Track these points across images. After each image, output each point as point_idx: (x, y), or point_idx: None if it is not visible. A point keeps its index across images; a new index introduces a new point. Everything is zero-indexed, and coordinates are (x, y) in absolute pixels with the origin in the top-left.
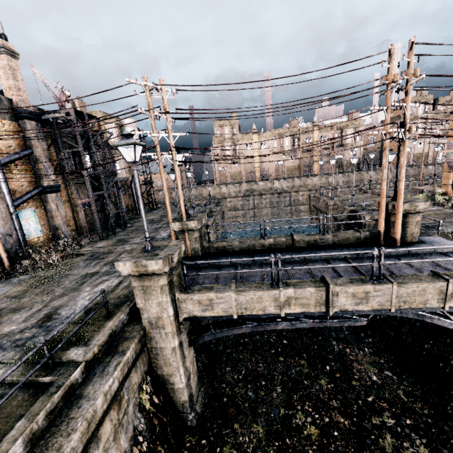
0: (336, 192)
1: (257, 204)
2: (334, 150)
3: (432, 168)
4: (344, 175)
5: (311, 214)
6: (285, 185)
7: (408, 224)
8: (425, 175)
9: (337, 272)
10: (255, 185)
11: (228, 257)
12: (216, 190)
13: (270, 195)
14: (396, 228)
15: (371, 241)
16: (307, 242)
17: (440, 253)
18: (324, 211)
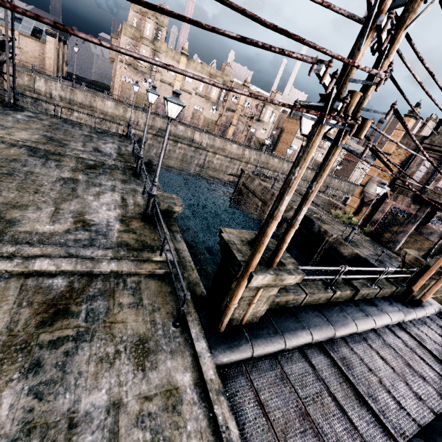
0: (246, 167)
1: (169, 150)
2: (253, 122)
3: (310, 173)
4: (257, 153)
5: (236, 190)
6: (206, 140)
7: (428, 286)
8: (304, 176)
9: (427, 363)
10: (173, 127)
11: (308, 332)
12: (118, 109)
13: (186, 146)
14: (430, 294)
15: (396, 294)
16: (362, 295)
17: (438, 316)
18: (261, 198)
